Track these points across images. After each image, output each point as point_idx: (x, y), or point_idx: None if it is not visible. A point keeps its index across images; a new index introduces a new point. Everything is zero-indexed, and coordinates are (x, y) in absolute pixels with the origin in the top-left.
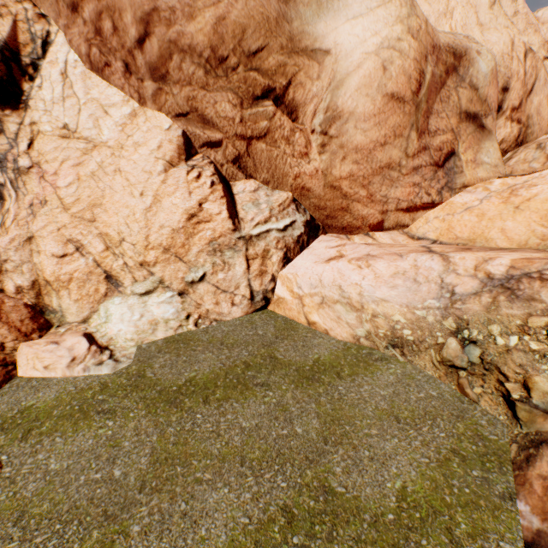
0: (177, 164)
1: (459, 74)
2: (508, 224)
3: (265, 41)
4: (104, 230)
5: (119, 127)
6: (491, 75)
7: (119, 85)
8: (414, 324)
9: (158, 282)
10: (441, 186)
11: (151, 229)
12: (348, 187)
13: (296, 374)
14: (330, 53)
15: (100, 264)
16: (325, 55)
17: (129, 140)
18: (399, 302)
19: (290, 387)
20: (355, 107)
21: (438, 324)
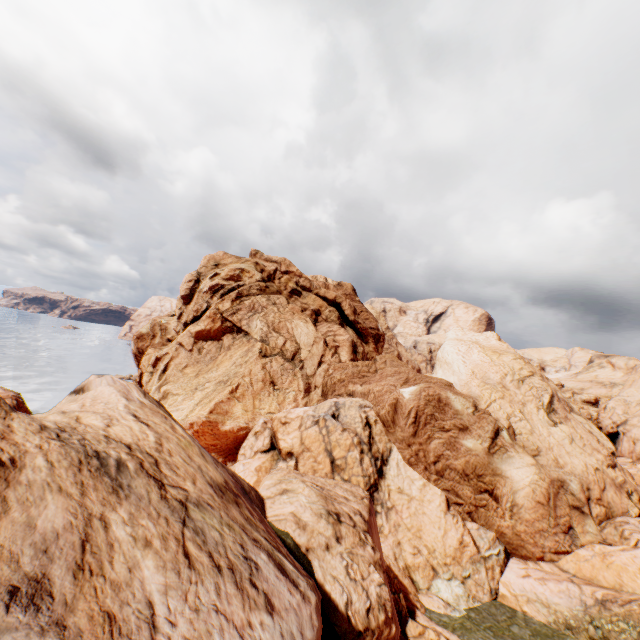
0: (446, 512)
1: (563, 487)
2: (605, 574)
3: (484, 471)
4: (425, 543)
5: (419, 489)
6: (579, 489)
7: (418, 471)
8: (573, 617)
9: (451, 574)
10: (569, 542)
11: (445, 546)
12: (524, 536)
13: (529, 632)
14: (508, 477)
15: (428, 560)
16: (506, 477)
17: (425, 497)
18: (564, 605)
19: (530, 636)
20: (523, 503)
21: (583, 617)
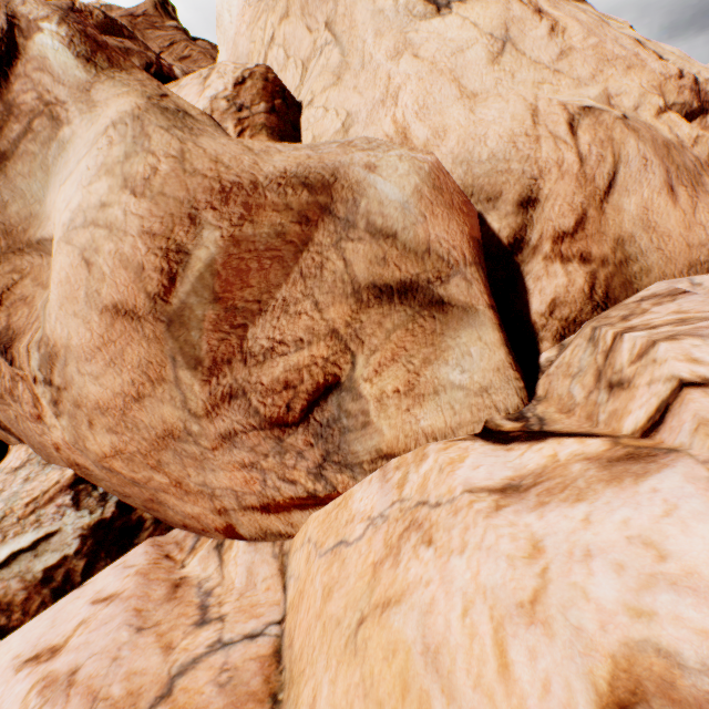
0: None
1: (339, 215)
2: (323, 690)
3: None
4: None
5: None
6: (423, 200)
7: None
8: None
9: None
10: (315, 461)
11: None
12: (131, 470)
13: None
14: None
15: None
16: None
17: None
18: None
19: None
20: (69, 336)
21: None
